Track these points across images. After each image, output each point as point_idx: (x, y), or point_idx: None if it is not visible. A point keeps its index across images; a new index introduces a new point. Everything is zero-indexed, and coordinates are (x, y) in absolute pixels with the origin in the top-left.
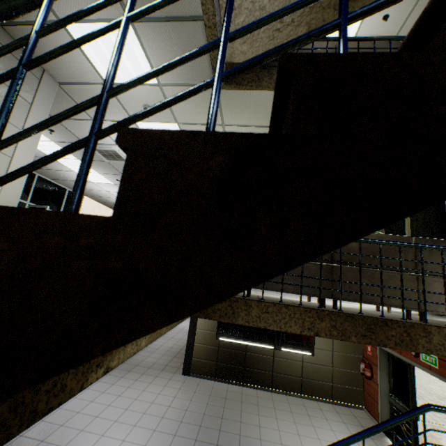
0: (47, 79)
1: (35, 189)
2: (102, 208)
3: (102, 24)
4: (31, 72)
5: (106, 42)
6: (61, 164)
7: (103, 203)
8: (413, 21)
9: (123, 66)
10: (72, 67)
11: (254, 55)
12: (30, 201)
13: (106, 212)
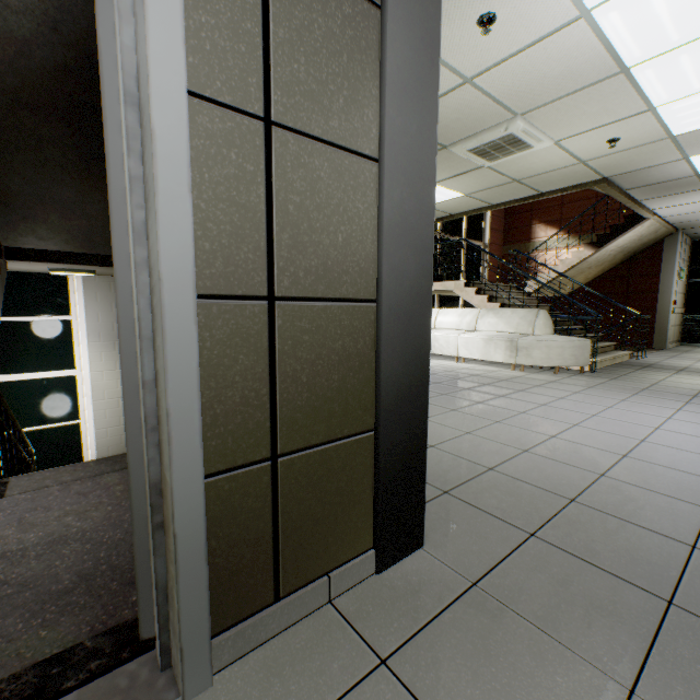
0: None
1: None
2: None
3: None
4: None
5: None
6: None
7: None
8: None
9: None
10: None
11: None
12: None
13: None
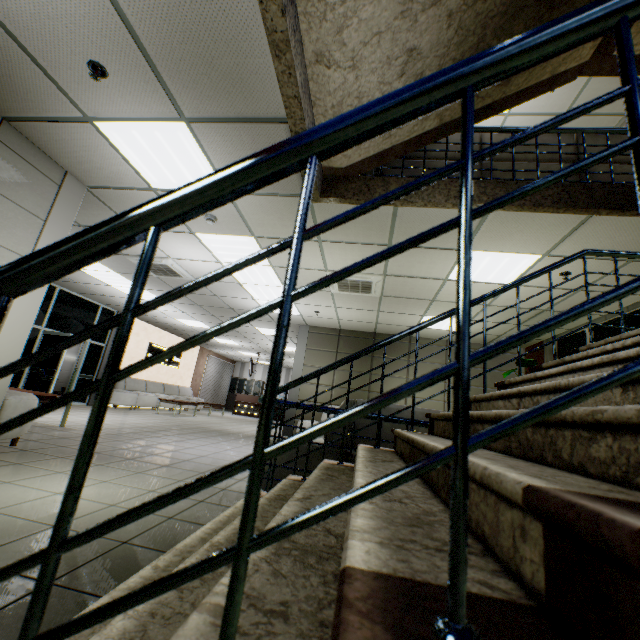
0: (70, 184)
1: (54, 308)
2: (150, 329)
3: (145, 123)
4: (47, 177)
5: (152, 143)
6: (92, 276)
7: (151, 322)
8: (592, 92)
9: (176, 170)
10: (106, 169)
11: (363, 157)
12: (46, 325)
13: (156, 335)
